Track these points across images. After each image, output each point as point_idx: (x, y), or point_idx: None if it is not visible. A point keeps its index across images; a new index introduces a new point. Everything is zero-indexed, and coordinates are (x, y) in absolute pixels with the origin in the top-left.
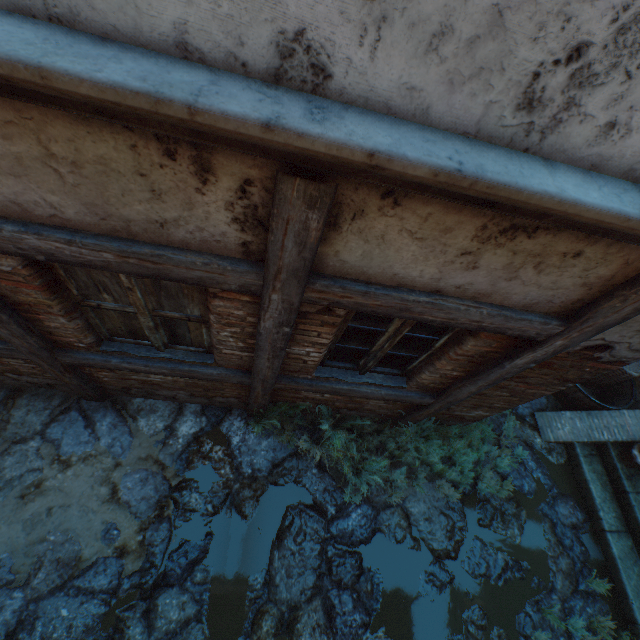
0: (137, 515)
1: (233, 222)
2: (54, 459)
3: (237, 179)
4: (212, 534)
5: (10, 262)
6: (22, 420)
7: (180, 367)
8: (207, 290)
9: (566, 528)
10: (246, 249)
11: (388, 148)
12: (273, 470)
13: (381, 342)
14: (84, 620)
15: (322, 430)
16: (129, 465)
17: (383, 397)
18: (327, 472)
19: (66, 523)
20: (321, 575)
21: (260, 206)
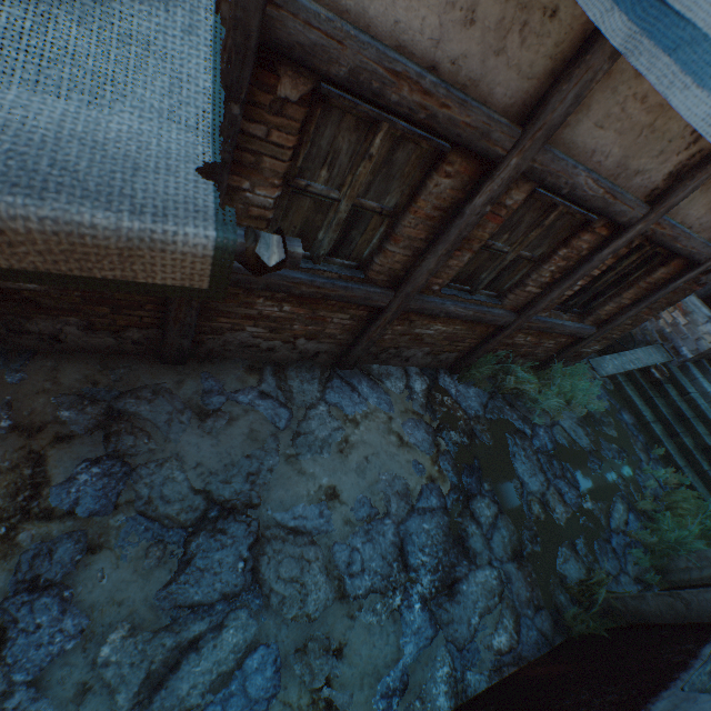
0: (426, 452)
1: (666, 175)
2: (344, 419)
3: (698, 149)
4: (477, 457)
5: (520, 197)
6: (301, 389)
7: (482, 308)
8: (587, 227)
9: (631, 426)
10: (650, 194)
11: None
12: (485, 410)
13: (606, 278)
14: (440, 529)
15: (508, 374)
16: (398, 418)
17: (571, 331)
18: (514, 407)
19: (384, 466)
20: (545, 472)
21: (687, 166)
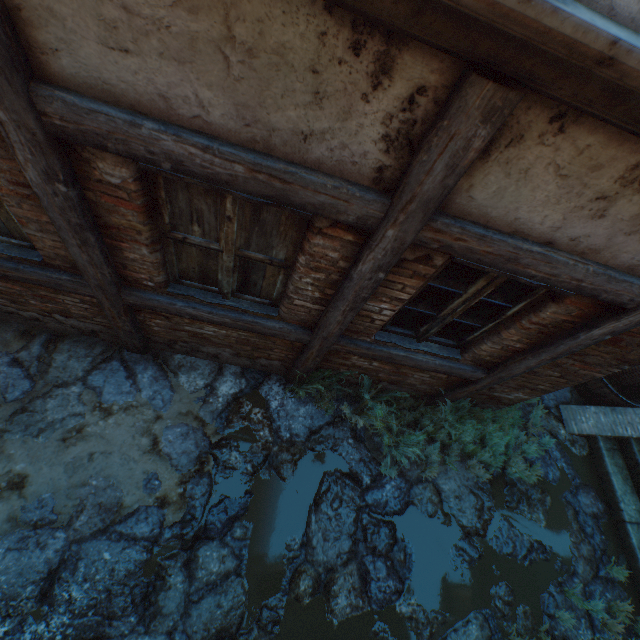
0: (178, 468)
1: (381, 140)
2: (95, 406)
3: (411, 86)
4: (251, 493)
5: (122, 173)
6: (64, 365)
7: (243, 317)
8: (311, 225)
9: (587, 517)
10: (378, 175)
11: (626, 40)
12: (310, 436)
13: (454, 305)
14: (126, 565)
15: (361, 401)
16: (170, 419)
17: (435, 368)
18: (362, 443)
19: (107, 469)
20: (356, 541)
21: (419, 122)
